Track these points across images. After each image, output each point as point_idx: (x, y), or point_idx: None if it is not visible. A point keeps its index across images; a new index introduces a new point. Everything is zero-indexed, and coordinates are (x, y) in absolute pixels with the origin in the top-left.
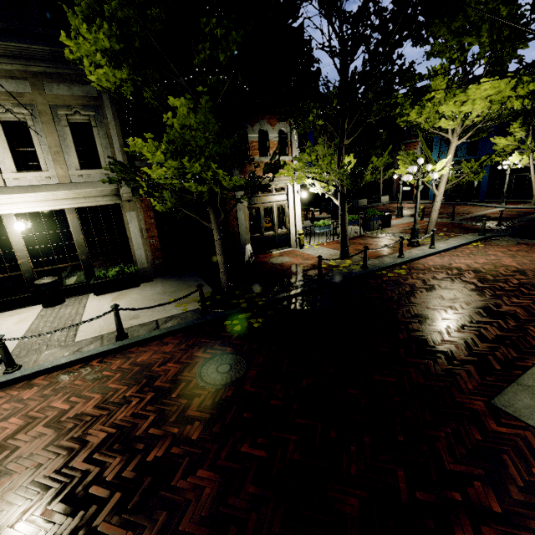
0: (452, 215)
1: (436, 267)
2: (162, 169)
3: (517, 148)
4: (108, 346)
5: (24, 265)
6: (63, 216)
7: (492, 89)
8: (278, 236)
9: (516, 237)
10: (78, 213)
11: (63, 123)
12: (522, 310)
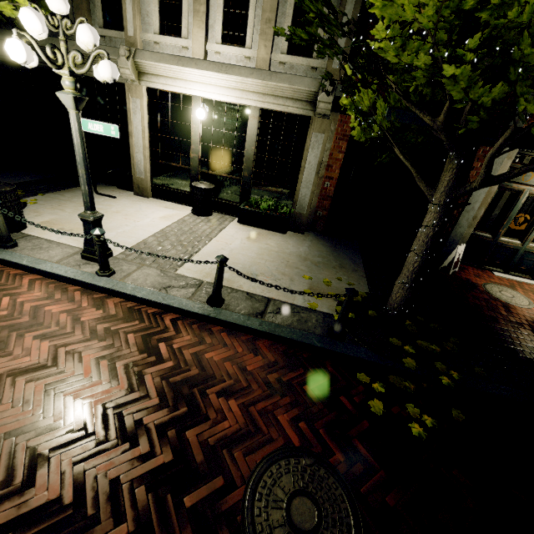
0: None
1: None
2: None
3: None
4: (193, 304)
5: (194, 161)
6: (245, 115)
7: None
8: (523, 253)
9: None
10: (260, 116)
11: None
12: None
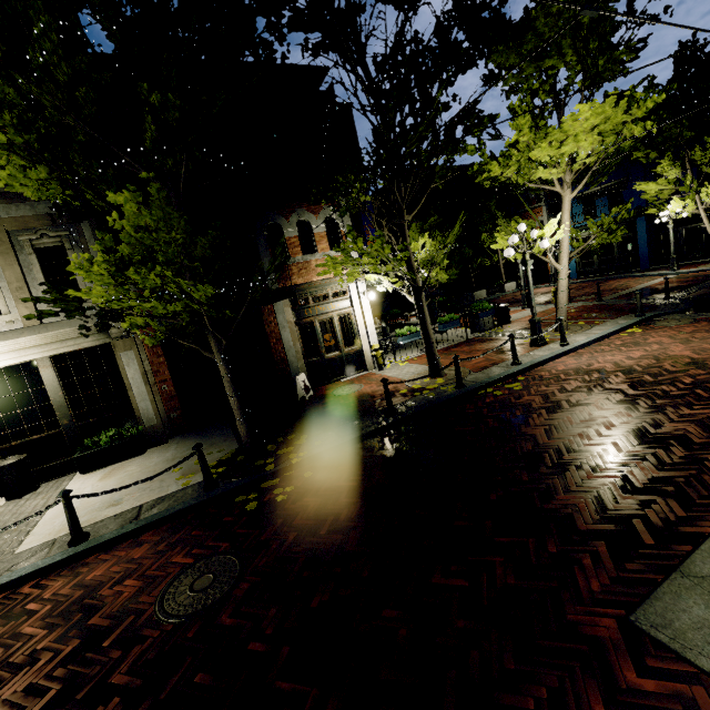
0: (598, 294)
1: (568, 372)
2: (97, 289)
3: (677, 193)
4: (53, 557)
5: None
6: (33, 369)
7: (596, 117)
8: (347, 357)
9: (692, 312)
10: (54, 363)
11: (26, 250)
12: (696, 427)
